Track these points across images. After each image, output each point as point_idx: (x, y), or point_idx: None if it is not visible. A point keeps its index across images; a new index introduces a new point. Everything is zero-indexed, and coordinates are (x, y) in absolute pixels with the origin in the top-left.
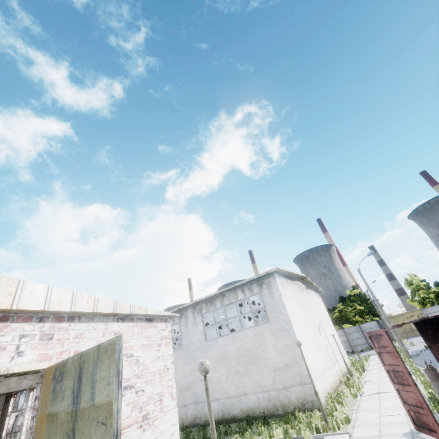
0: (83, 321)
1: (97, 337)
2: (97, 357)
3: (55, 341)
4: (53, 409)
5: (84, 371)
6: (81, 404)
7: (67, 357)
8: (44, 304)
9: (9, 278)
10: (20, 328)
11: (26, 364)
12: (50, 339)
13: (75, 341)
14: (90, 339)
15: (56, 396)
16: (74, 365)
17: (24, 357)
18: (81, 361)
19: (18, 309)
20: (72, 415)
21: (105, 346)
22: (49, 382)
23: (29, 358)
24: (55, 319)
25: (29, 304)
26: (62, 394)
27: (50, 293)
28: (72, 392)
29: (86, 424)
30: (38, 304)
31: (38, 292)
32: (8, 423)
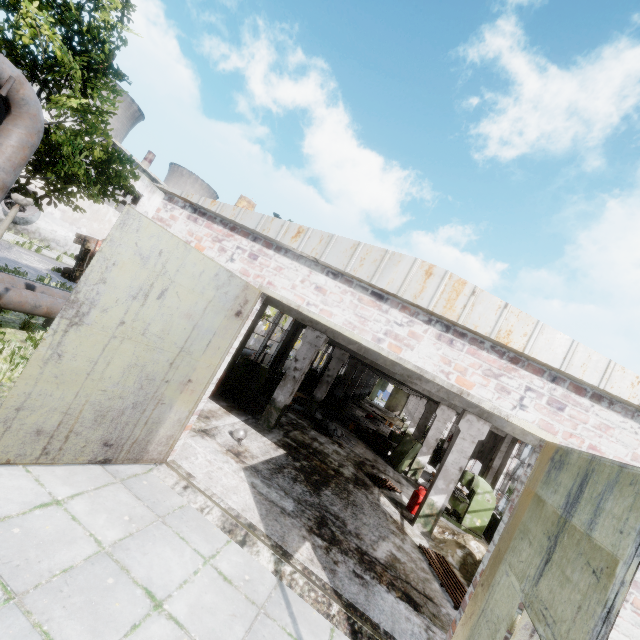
0: (615, 410)
1: (634, 446)
2: (615, 479)
3: (565, 415)
4: (541, 493)
5: (588, 481)
6: (573, 518)
7: (577, 445)
8: (562, 361)
9: (527, 316)
10: (528, 378)
11: (525, 422)
12: (559, 410)
13: (595, 431)
14: (620, 442)
15: (548, 481)
16: (578, 463)
17: (525, 412)
18: (589, 466)
19: (529, 356)
20: (559, 520)
21: (633, 472)
22: (545, 459)
23: (530, 417)
24: (573, 387)
25: (542, 354)
26: (554, 485)
27: (572, 350)
28: (566, 494)
29: (572, 549)
30: (553, 359)
31: (557, 343)
32: (509, 464)
